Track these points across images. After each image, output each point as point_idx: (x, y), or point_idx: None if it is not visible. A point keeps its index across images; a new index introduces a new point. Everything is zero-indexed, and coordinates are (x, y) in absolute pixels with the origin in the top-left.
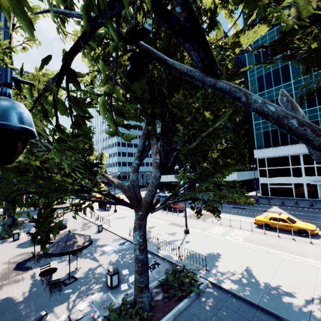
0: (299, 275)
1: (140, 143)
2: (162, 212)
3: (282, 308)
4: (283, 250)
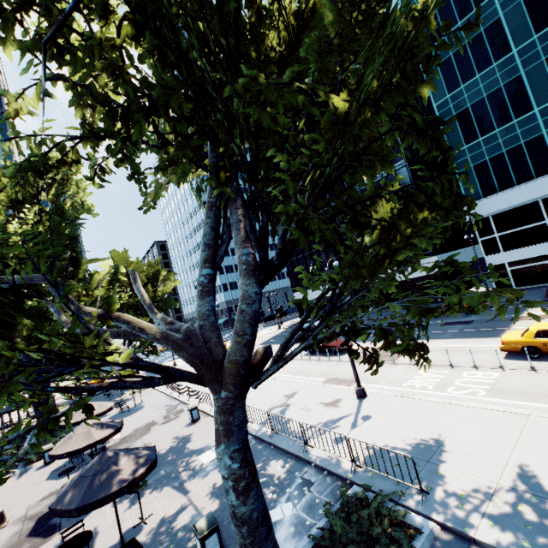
0: None
1: (206, 227)
2: (310, 360)
3: None
4: None
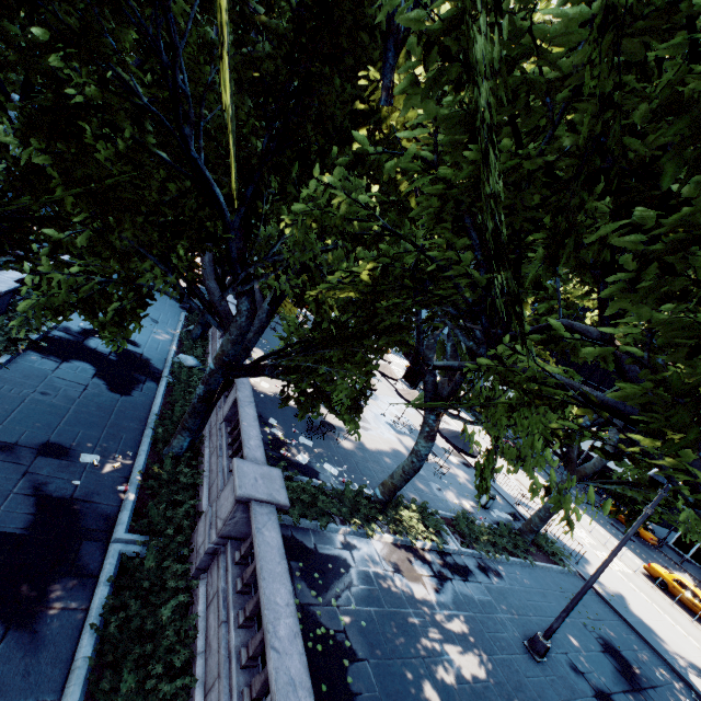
0: (679, 640)
1: None
2: None
3: (648, 637)
4: (671, 617)
